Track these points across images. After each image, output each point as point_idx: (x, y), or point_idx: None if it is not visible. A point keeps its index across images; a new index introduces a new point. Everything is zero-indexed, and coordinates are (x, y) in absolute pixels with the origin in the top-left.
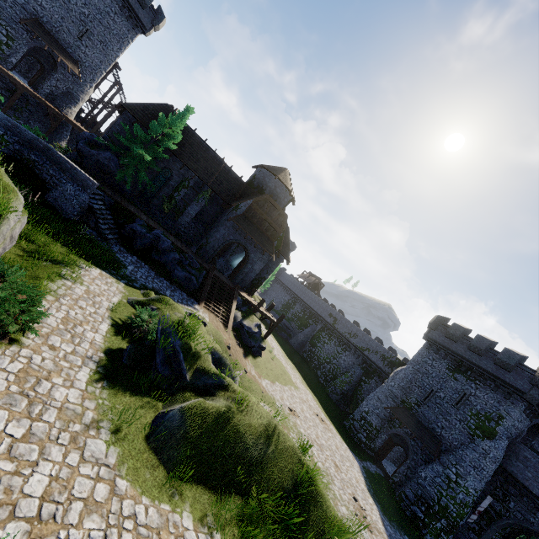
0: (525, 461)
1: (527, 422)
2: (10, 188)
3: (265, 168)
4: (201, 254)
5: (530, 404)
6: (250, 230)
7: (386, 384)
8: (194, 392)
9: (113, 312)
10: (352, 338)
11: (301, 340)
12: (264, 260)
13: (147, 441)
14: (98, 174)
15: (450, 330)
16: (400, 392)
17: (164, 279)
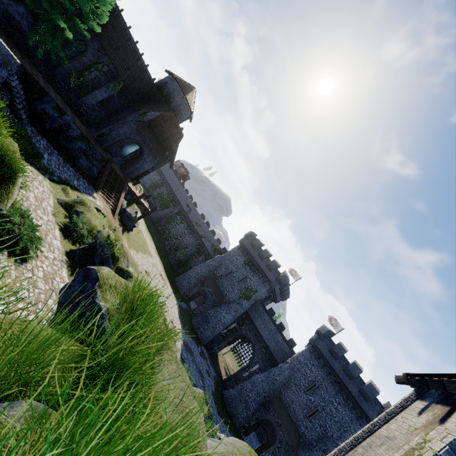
0: (257, 310)
1: (267, 294)
2: (16, 146)
3: (178, 82)
4: (101, 142)
5: (271, 287)
6: (150, 137)
7: (208, 262)
8: None
9: (55, 216)
10: (197, 227)
11: (160, 217)
12: (154, 163)
13: None
14: (3, 24)
15: (254, 242)
16: (214, 268)
17: (70, 165)
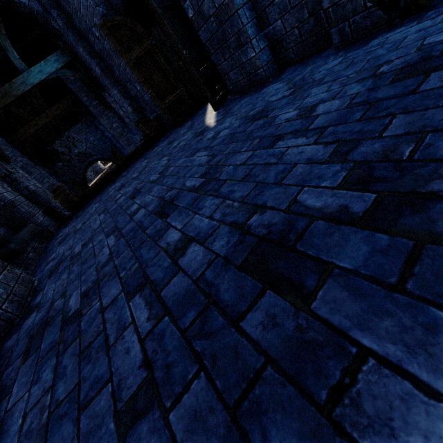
0: None
1: None
2: None
3: None
4: None
5: None
6: None
7: None
8: None
9: None
10: None
11: None
12: None
13: None
14: None
15: None
16: None
17: None
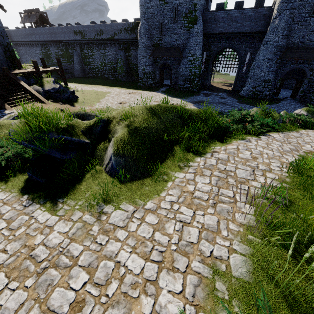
0: (210, 21)
1: None
2: None
3: None
4: None
5: None
6: None
7: (140, 45)
8: (101, 142)
9: None
10: (102, 36)
11: (80, 68)
12: None
13: (124, 183)
14: None
15: None
16: (149, 41)
17: None
